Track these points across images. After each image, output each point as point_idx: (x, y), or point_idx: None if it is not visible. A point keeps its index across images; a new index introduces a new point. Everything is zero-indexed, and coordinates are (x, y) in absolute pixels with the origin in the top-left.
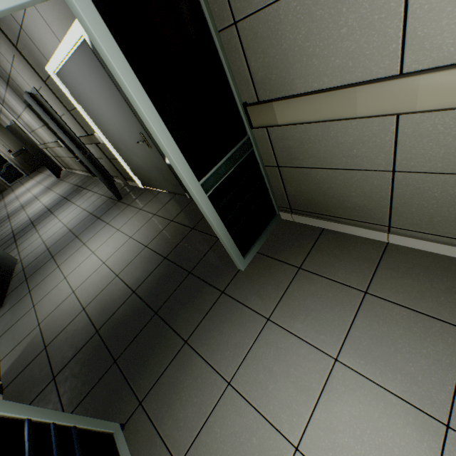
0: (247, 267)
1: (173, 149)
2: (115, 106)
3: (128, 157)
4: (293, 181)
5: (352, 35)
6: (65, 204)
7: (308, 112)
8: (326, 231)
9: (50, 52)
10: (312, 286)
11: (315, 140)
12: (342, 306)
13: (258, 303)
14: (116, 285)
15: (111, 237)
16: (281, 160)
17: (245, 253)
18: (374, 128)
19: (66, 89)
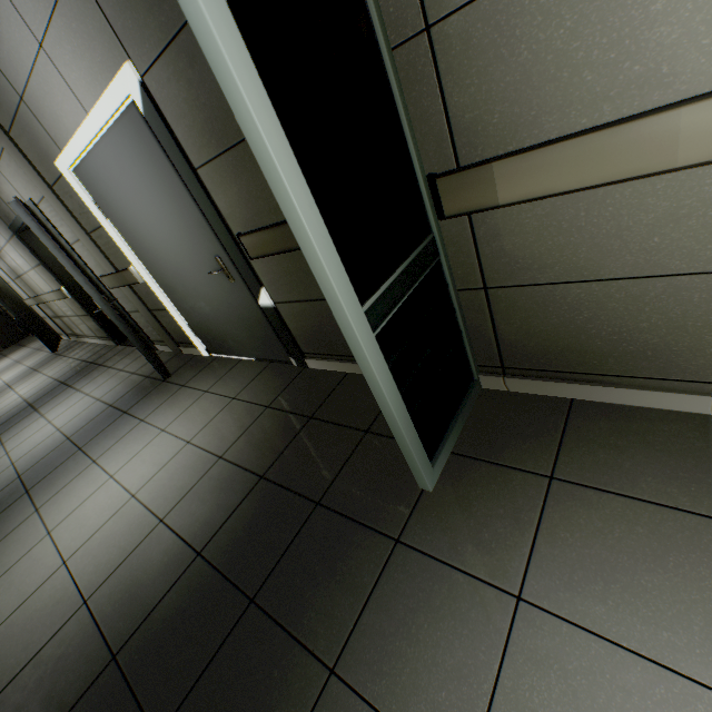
0: (439, 483)
1: (321, 235)
2: (173, 213)
3: (187, 302)
4: (513, 313)
5: (674, 13)
6: (61, 393)
7: (566, 173)
8: (579, 403)
9: (67, 134)
10: (593, 513)
11: (572, 227)
12: (680, 553)
13: (485, 561)
14: (159, 541)
15: (149, 445)
16: (492, 276)
17: (432, 455)
18: (704, 189)
19: (88, 195)
